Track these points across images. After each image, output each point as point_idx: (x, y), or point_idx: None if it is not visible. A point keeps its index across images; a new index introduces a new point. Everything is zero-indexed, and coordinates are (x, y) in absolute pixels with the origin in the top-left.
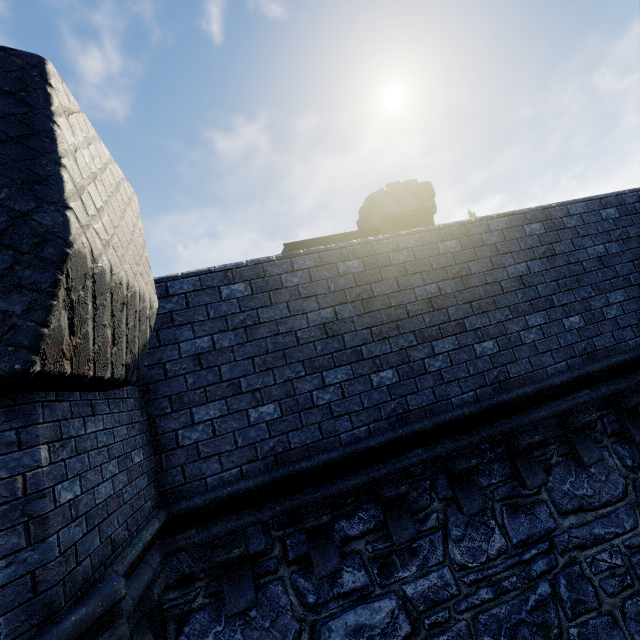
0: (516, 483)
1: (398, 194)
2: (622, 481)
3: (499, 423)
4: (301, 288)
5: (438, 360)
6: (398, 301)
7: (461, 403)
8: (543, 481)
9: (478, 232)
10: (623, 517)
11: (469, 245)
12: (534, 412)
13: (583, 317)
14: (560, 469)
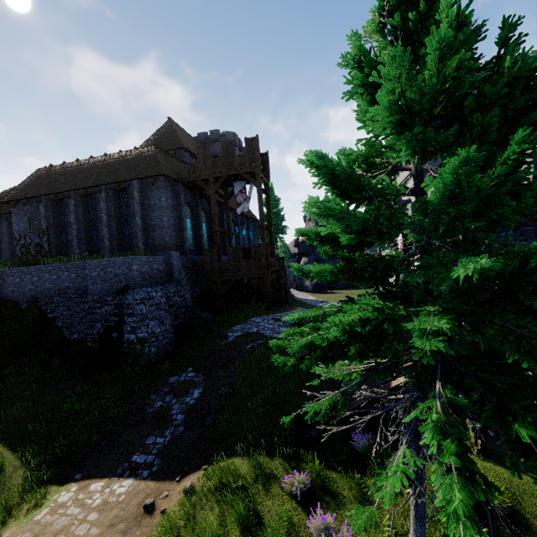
0: None
1: (237, 143)
2: None
3: None
4: None
5: None
6: None
7: None
8: None
9: None
10: None
11: None
12: None
13: None
14: None
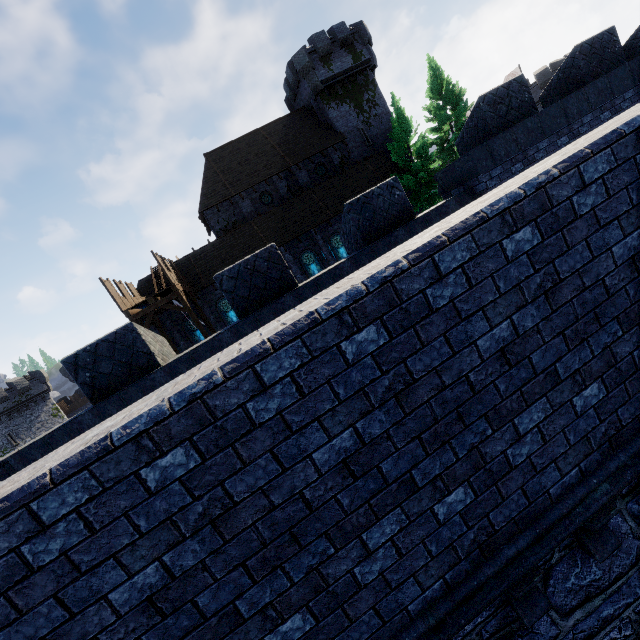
0: (509, 608)
1: (325, 50)
2: (636, 544)
3: (483, 592)
4: (75, 555)
5: (376, 560)
6: (285, 492)
7: (423, 606)
8: (544, 610)
9: (417, 288)
10: (635, 583)
11: (403, 323)
12: (532, 554)
13: (604, 381)
14: (563, 566)
